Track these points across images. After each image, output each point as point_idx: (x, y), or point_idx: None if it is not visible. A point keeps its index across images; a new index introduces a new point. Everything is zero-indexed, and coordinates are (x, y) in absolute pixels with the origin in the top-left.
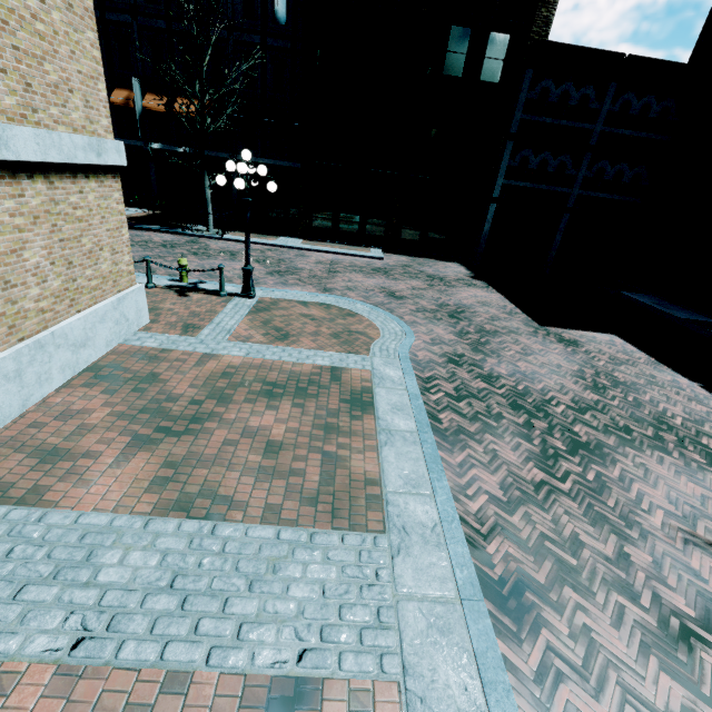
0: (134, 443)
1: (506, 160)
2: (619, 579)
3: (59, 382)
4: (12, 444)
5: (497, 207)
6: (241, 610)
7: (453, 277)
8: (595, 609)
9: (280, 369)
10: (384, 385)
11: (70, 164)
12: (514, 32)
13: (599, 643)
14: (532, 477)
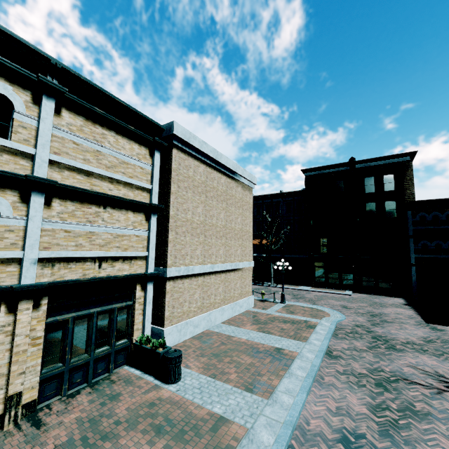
0: (253, 324)
1: (412, 246)
2: (370, 363)
3: (237, 314)
4: (231, 321)
5: (417, 268)
6: (273, 342)
7: (389, 303)
8: (356, 363)
9: (289, 319)
10: (321, 325)
11: (245, 267)
12: (396, 200)
13: (351, 365)
14: (361, 348)
